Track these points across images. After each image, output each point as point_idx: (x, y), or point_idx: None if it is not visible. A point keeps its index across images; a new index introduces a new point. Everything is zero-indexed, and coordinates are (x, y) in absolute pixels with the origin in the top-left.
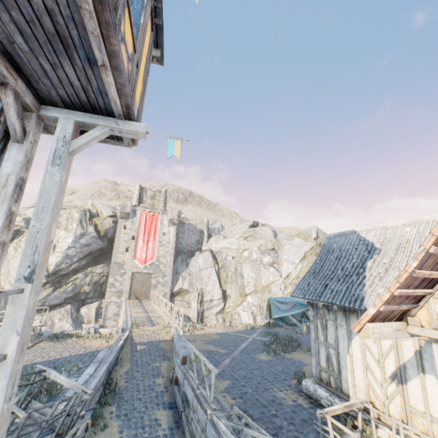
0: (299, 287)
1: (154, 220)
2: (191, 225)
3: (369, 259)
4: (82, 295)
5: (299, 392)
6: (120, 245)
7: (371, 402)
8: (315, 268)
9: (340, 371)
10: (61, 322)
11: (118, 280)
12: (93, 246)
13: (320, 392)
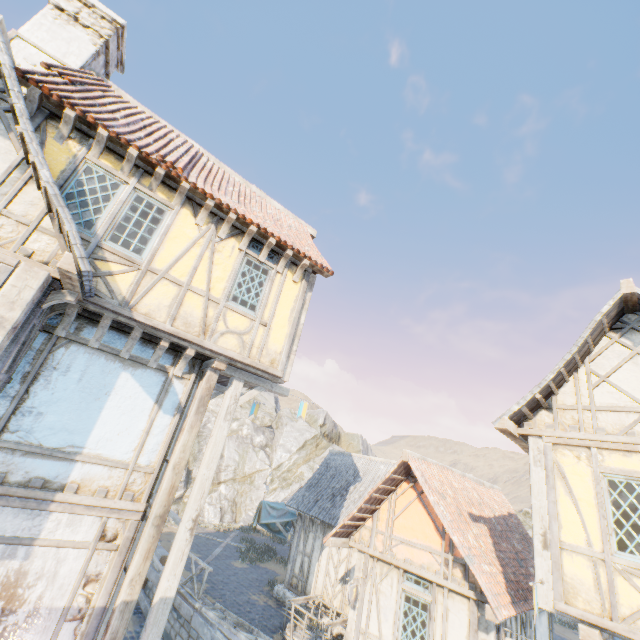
0: (295, 498)
1: None
2: None
3: (353, 485)
4: None
5: (270, 596)
6: None
7: (323, 599)
8: (313, 482)
9: (308, 576)
10: None
11: None
12: None
13: (288, 595)
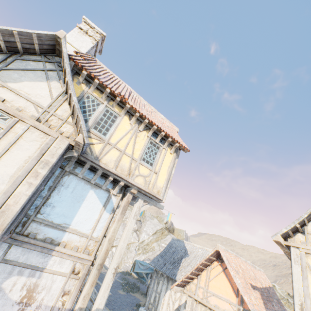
0: (154, 260)
1: None
2: None
3: (184, 258)
4: None
5: None
6: None
7: None
8: (163, 253)
9: (158, 305)
10: None
11: None
12: None
13: None
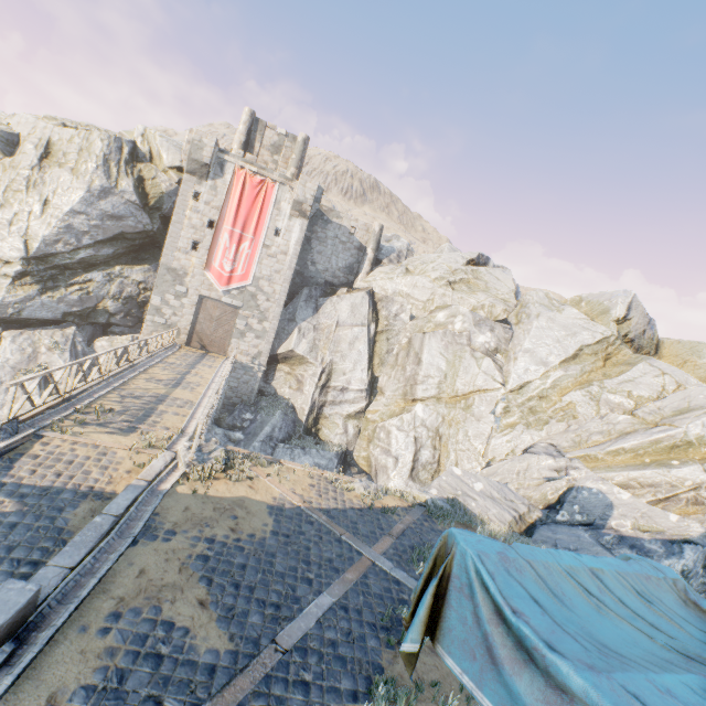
0: None
1: (261, 196)
2: (344, 230)
3: None
4: (101, 316)
5: None
6: (180, 233)
7: None
8: None
9: None
10: (51, 355)
11: (169, 303)
12: (128, 222)
13: None
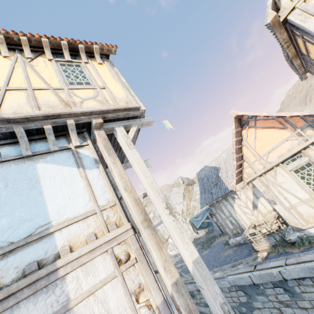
0: (201, 202)
1: None
2: None
3: (219, 173)
4: None
5: (231, 247)
6: None
7: (254, 224)
8: (202, 190)
9: (238, 223)
10: None
11: None
12: None
13: (238, 239)
